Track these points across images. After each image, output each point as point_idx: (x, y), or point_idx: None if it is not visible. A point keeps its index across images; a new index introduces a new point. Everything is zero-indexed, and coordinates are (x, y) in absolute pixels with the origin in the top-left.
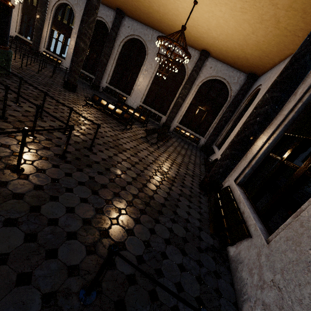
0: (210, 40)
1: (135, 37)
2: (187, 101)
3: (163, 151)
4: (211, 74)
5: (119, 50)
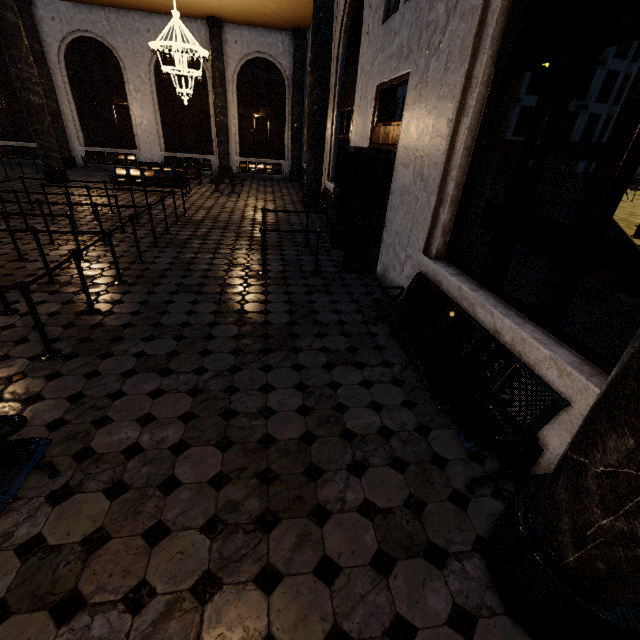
0: (214, 3)
1: (79, 35)
2: (233, 115)
3: (247, 197)
4: (241, 53)
5: (64, 73)
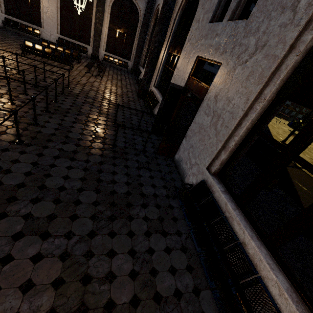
0: None
1: None
2: (105, 26)
3: (106, 80)
4: None
5: None
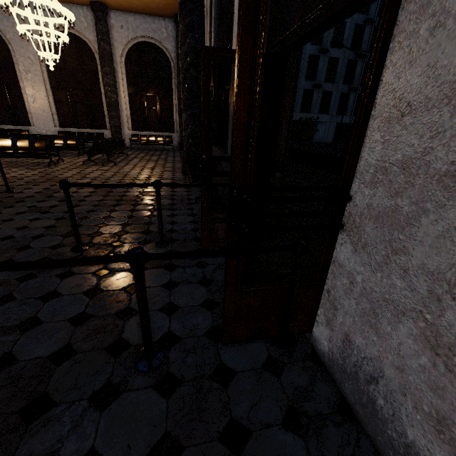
0: None
1: None
2: (123, 93)
3: (124, 165)
4: (128, 37)
5: None
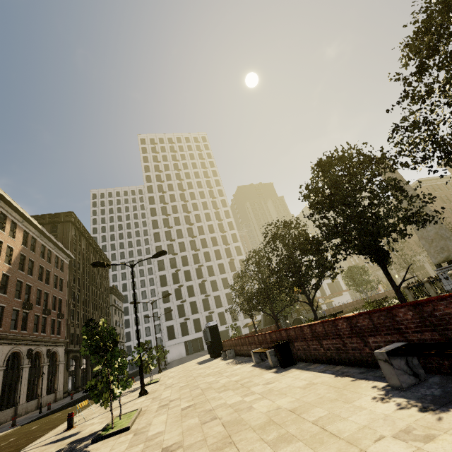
0: None
1: None
2: None
3: None
4: None
5: None
